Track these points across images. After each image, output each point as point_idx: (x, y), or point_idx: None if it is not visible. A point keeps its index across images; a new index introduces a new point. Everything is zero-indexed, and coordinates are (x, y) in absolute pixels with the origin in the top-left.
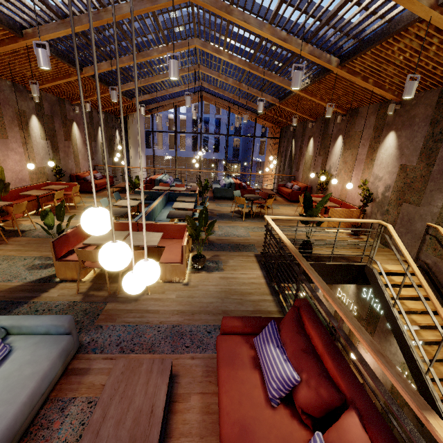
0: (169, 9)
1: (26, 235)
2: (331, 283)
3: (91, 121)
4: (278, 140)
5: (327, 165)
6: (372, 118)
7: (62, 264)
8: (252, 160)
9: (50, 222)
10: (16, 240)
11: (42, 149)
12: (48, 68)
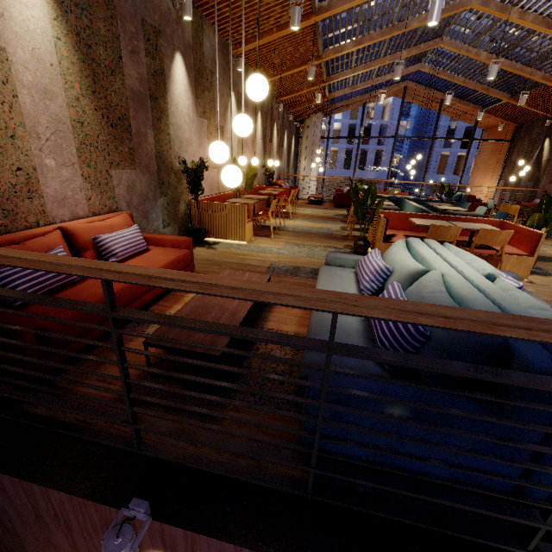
0: None
1: (284, 230)
2: None
3: (282, 123)
4: (507, 144)
5: None
6: None
7: (388, 246)
8: (462, 173)
9: (369, 204)
10: (282, 233)
11: (259, 150)
12: (433, 24)
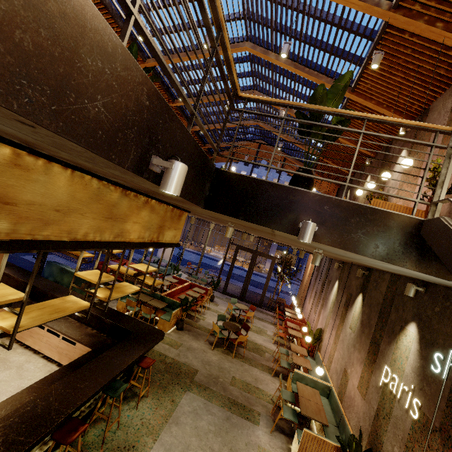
0: None
1: None
2: (341, 246)
3: None
4: None
5: (384, 190)
6: (449, 100)
7: None
8: None
9: None
10: None
11: None
12: None
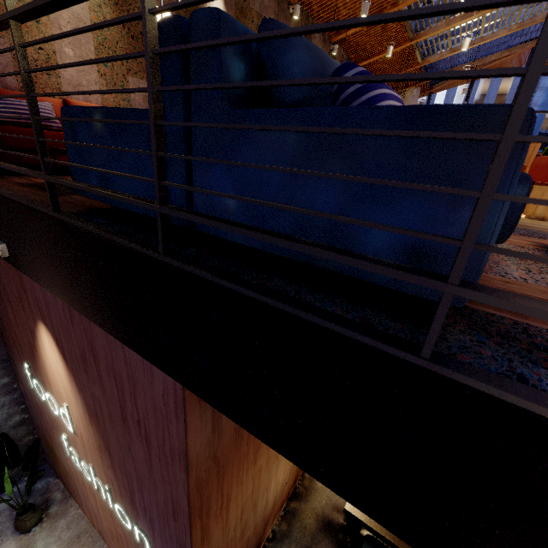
0: None
1: None
2: None
3: None
4: None
5: None
6: None
7: None
8: None
9: None
10: None
11: None
12: None
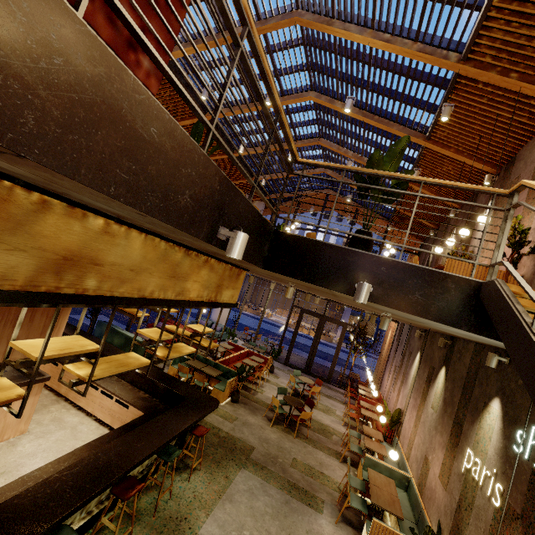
0: (283, 47)
1: None
2: (398, 308)
3: None
4: None
5: (469, 247)
6: (534, 150)
7: None
8: None
9: None
10: None
11: None
12: None
